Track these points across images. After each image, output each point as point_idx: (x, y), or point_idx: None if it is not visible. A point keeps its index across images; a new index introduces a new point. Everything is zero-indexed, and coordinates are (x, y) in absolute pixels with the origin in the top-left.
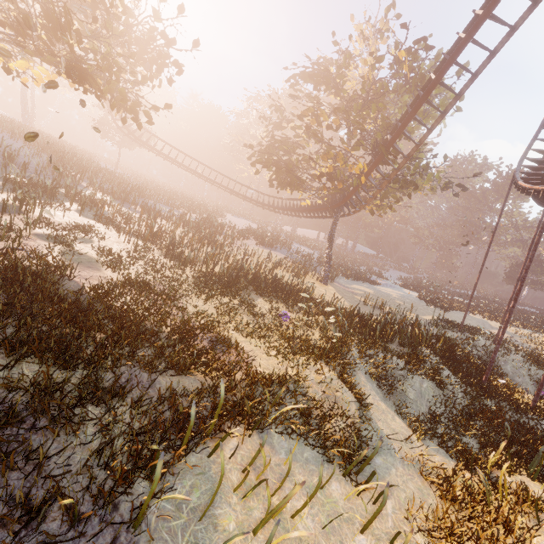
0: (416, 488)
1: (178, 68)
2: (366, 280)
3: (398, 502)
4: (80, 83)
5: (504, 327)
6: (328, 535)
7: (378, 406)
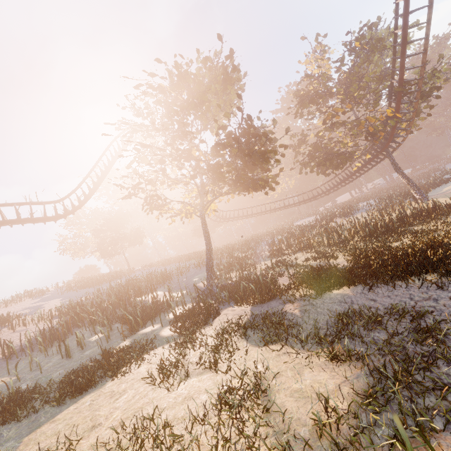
0: None
1: (284, 146)
2: (446, 180)
3: None
4: (247, 190)
5: None
6: None
7: None
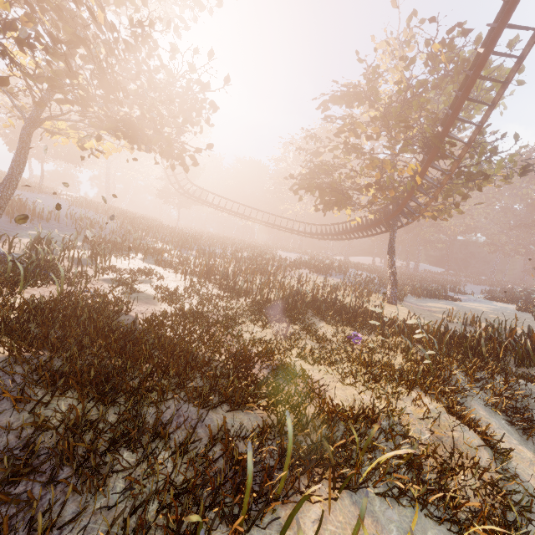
0: None
1: (214, 106)
2: (442, 296)
3: None
4: (134, 142)
5: None
6: None
7: (520, 454)
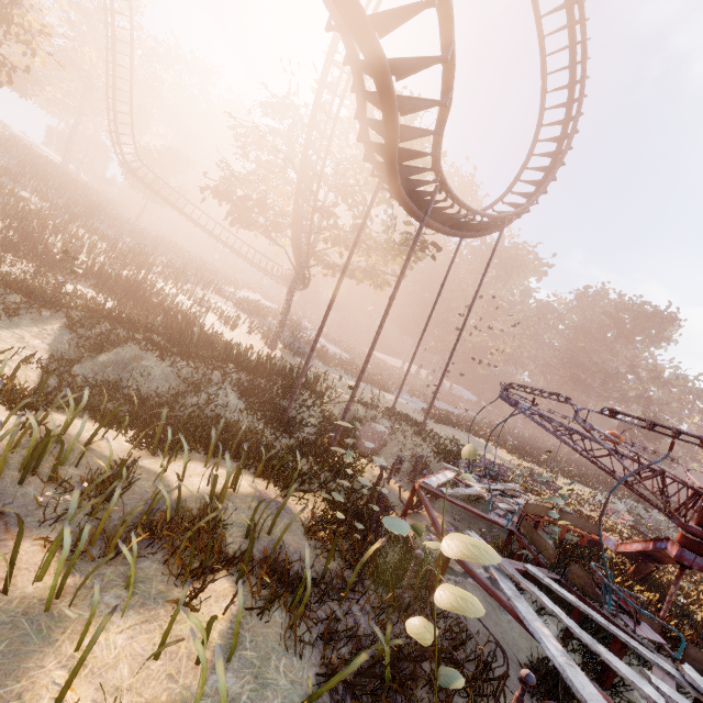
0: None
1: (12, 20)
2: (372, 382)
3: None
4: None
5: (314, 341)
6: None
7: (25, 339)
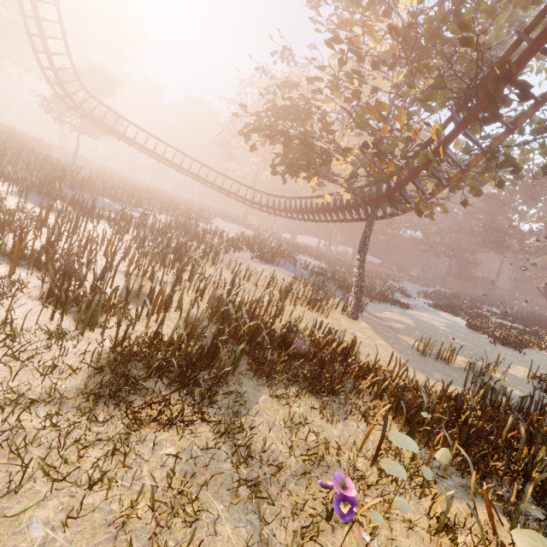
0: None
1: None
2: (395, 302)
3: None
4: None
5: None
6: None
7: None
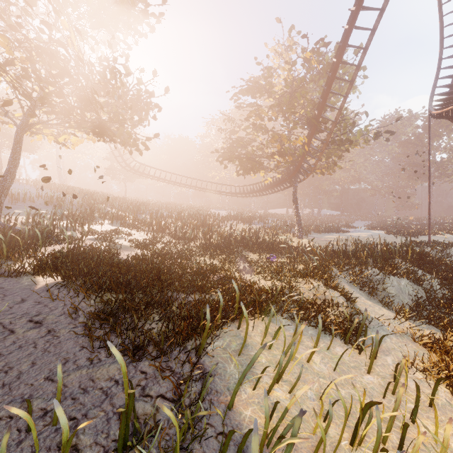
0: (412, 350)
1: (159, 108)
2: (336, 230)
3: (396, 357)
4: (101, 136)
5: None
6: (340, 374)
7: (365, 303)
